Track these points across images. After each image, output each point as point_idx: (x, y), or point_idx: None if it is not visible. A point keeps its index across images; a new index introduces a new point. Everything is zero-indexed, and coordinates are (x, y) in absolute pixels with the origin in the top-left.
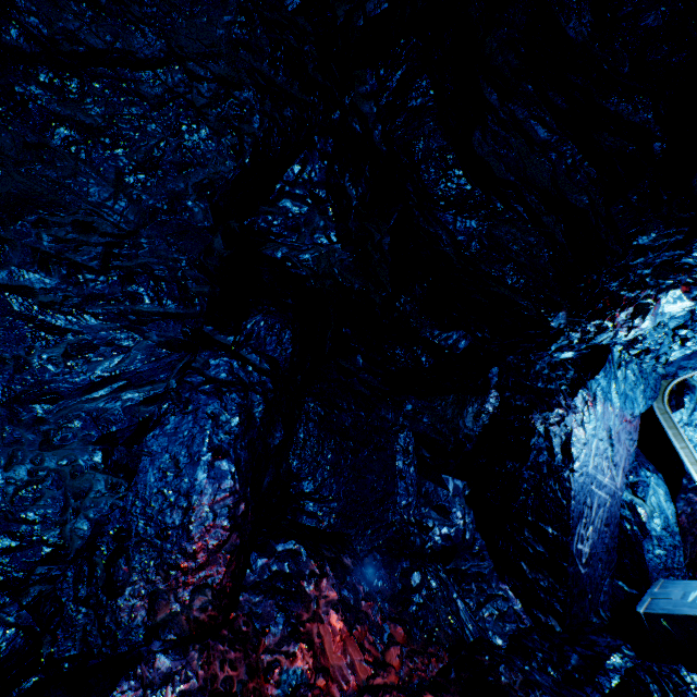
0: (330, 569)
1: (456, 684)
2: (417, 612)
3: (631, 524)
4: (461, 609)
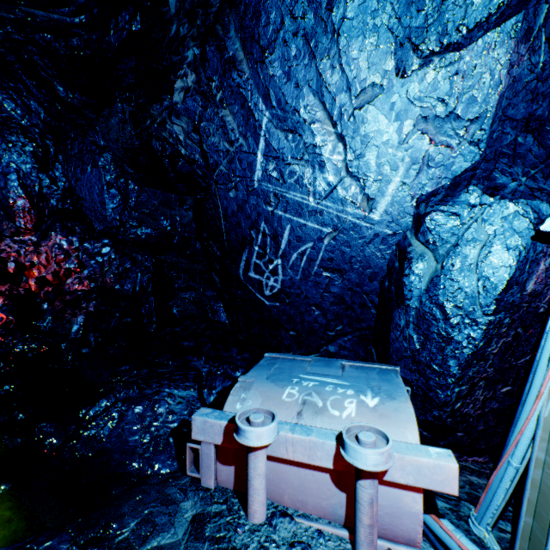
0: (60, 230)
1: (75, 296)
2: (94, 264)
3: (389, 282)
4: (138, 278)
